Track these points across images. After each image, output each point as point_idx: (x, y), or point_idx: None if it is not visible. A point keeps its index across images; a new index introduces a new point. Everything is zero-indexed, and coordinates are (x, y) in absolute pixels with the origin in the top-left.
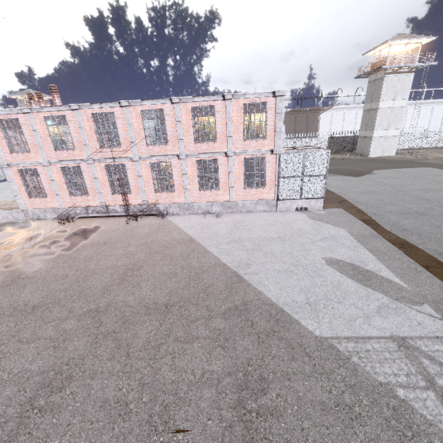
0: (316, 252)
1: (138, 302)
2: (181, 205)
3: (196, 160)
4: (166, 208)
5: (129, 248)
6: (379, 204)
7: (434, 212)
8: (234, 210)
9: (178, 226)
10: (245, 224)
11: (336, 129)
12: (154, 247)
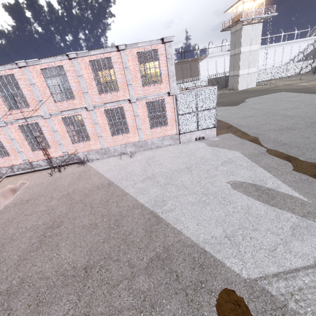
0: (221, 177)
1: (55, 270)
2: (98, 151)
3: (104, 109)
4: (86, 156)
5: (51, 202)
6: (258, 125)
7: (300, 126)
8: (145, 147)
9: (98, 171)
10: (156, 160)
11: (212, 73)
12: (75, 197)
